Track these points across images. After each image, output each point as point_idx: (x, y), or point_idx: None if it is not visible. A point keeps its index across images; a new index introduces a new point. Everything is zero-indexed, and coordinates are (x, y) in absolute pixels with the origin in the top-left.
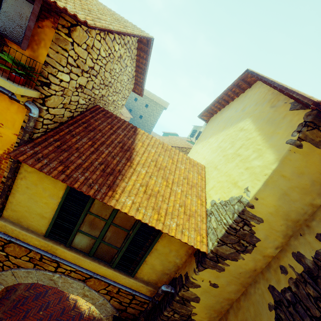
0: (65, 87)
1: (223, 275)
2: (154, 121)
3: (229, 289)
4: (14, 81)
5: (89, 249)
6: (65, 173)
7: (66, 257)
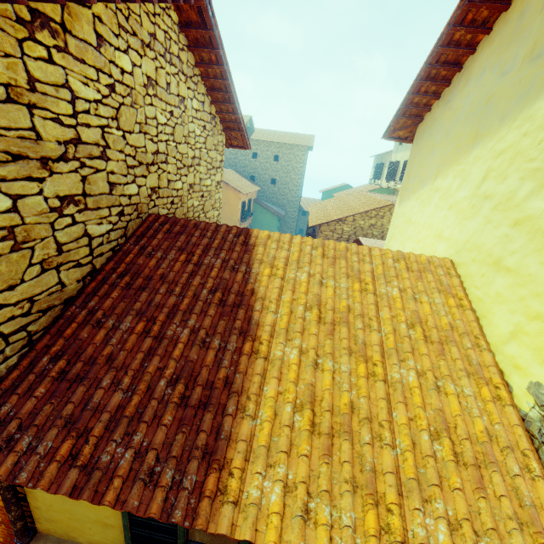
0: (10, 224)
1: None
2: (299, 178)
3: None
4: None
5: None
6: (79, 460)
7: None
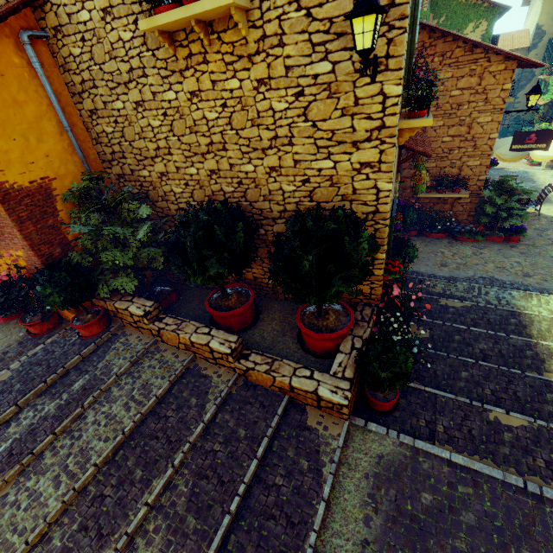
0: None
1: (538, 50)
2: None
3: (542, 53)
4: None
5: None
6: None
7: None
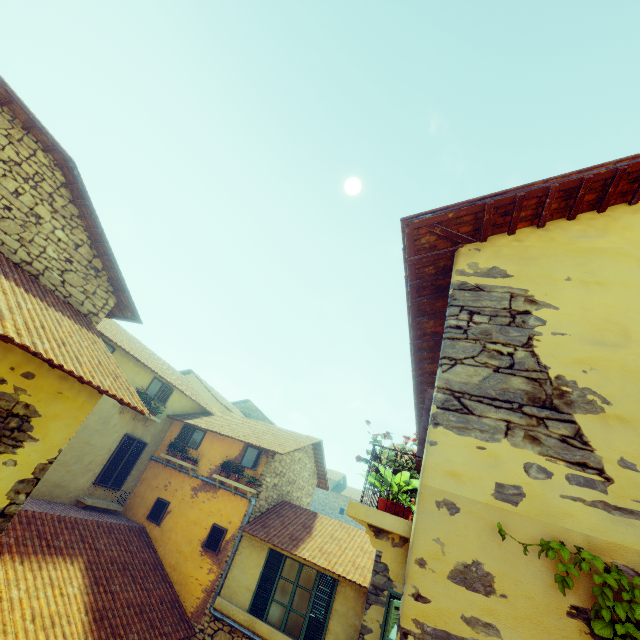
0: (268, 485)
1: None
2: None
3: None
4: (248, 486)
5: (280, 622)
6: (268, 537)
7: (263, 631)
